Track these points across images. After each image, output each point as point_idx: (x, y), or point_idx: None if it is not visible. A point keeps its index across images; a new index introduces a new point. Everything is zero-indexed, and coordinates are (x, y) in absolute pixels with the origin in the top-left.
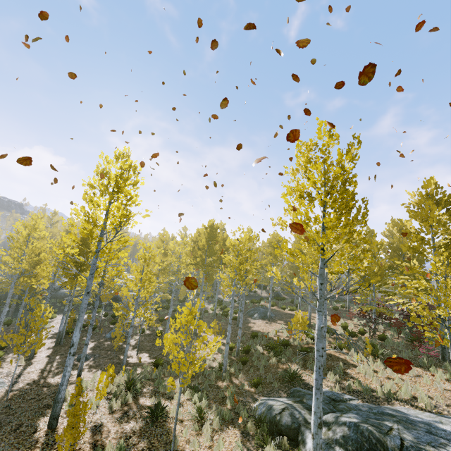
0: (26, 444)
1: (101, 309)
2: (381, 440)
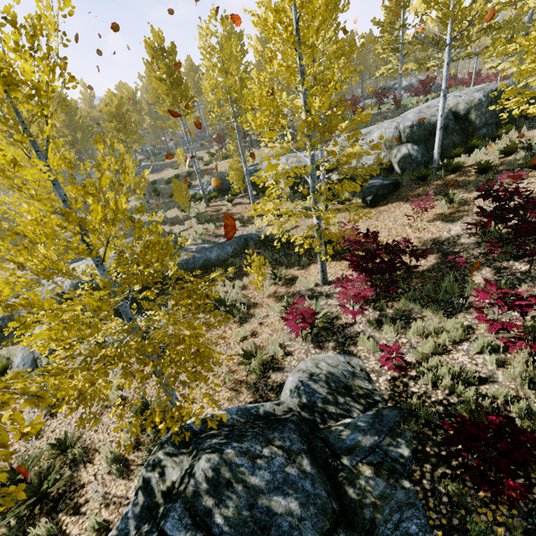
0: None
1: None
2: (221, 177)
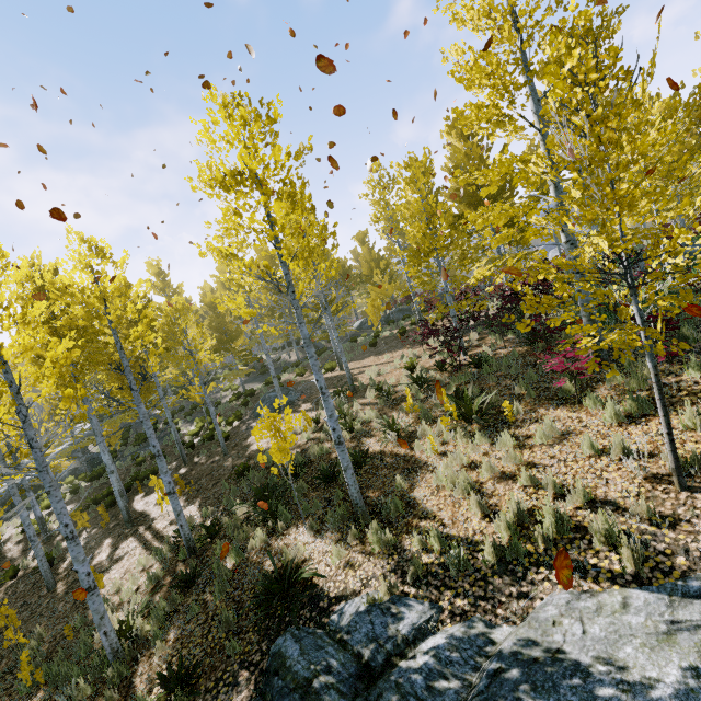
0: None
1: None
2: None
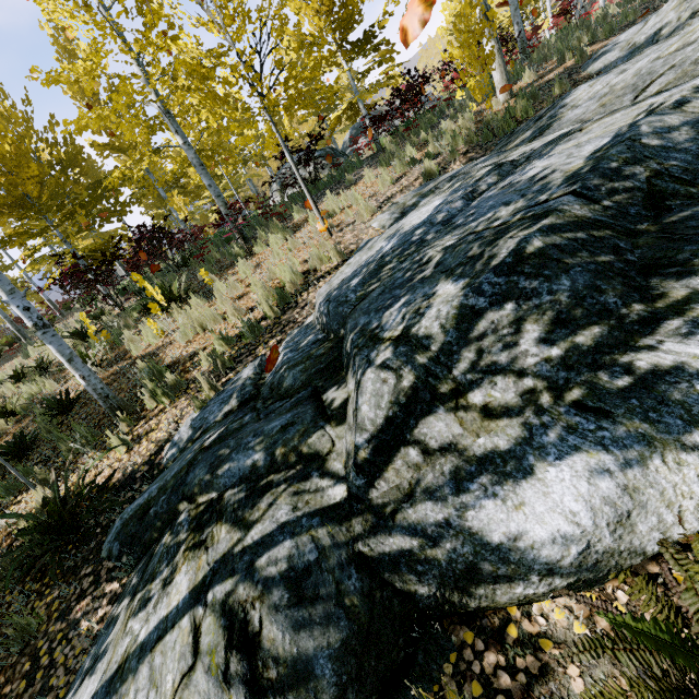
0: None
1: None
2: (576, 221)
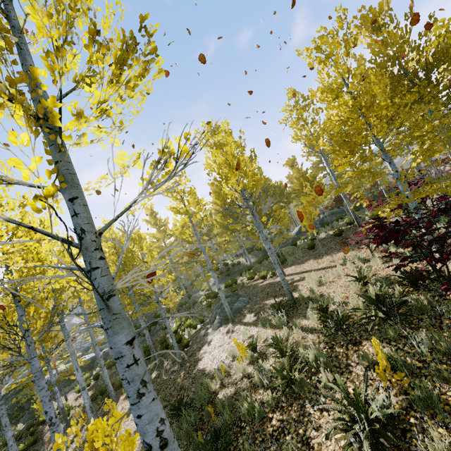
0: None
1: (14, 426)
2: None
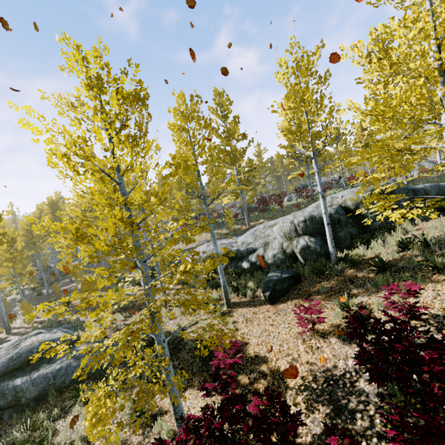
0: (2, 339)
1: None
2: None
